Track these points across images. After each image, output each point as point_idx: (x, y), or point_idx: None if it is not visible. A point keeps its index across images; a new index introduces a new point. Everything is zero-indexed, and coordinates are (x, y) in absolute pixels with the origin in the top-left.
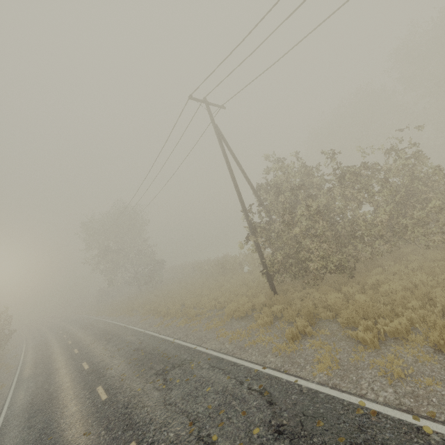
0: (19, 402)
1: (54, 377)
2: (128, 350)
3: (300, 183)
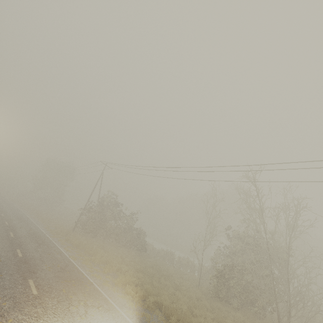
0: None
1: None
2: (17, 214)
3: (105, 204)
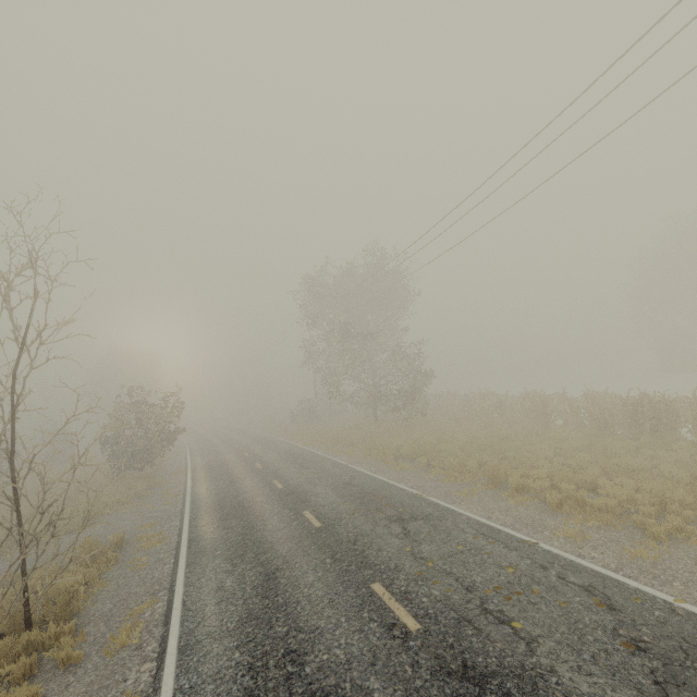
0: (211, 654)
1: (292, 593)
2: (578, 626)
3: None
